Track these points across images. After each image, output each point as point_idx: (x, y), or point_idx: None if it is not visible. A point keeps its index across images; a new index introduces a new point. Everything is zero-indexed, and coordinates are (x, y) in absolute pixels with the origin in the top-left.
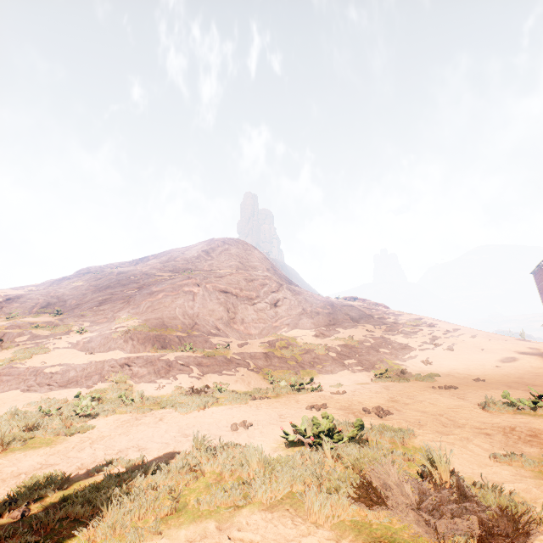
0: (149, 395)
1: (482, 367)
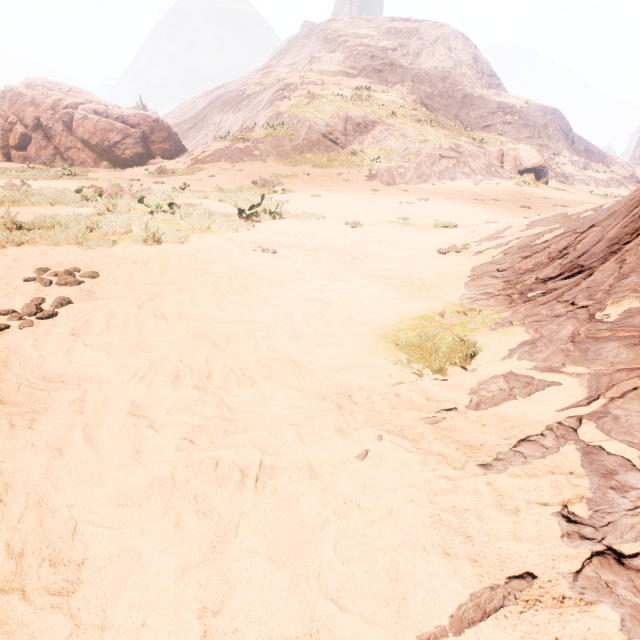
0: None
1: None
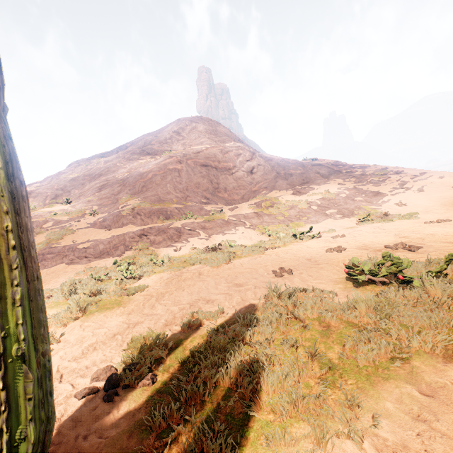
0: (172, 256)
1: None
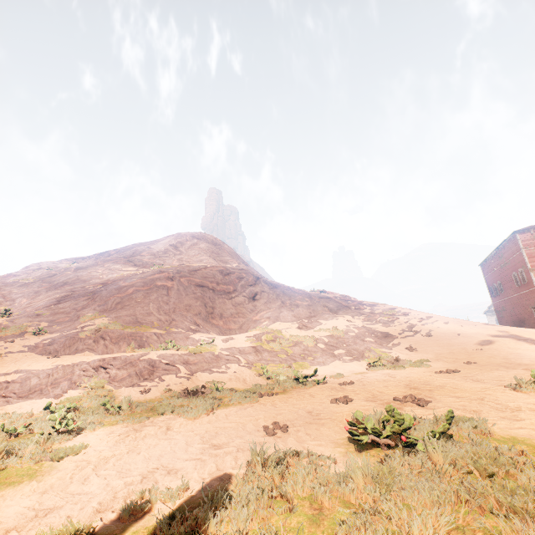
0: (135, 401)
1: (465, 351)
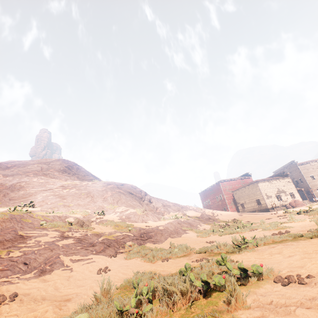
0: None
1: (240, 217)
